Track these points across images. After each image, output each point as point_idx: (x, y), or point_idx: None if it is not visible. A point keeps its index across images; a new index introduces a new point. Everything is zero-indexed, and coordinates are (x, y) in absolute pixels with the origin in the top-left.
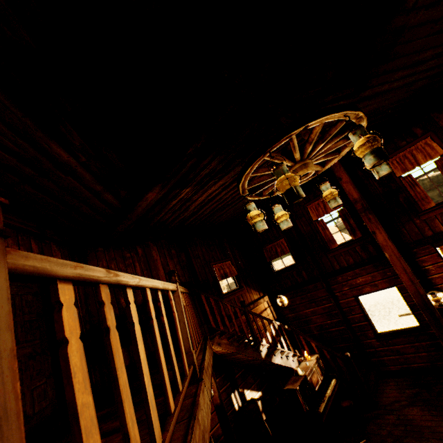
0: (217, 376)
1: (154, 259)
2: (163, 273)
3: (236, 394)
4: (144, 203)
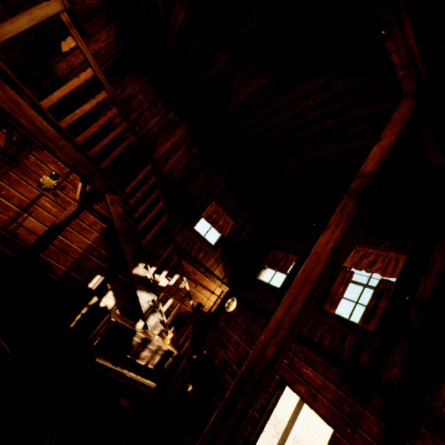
0: (106, 249)
1: (173, 133)
2: (167, 147)
3: (100, 279)
4: (175, 25)
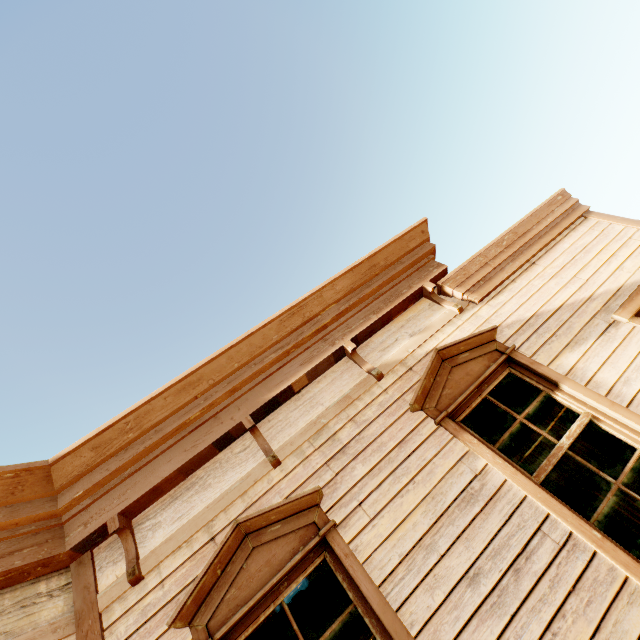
0: None
1: None
2: None
3: None
4: None
